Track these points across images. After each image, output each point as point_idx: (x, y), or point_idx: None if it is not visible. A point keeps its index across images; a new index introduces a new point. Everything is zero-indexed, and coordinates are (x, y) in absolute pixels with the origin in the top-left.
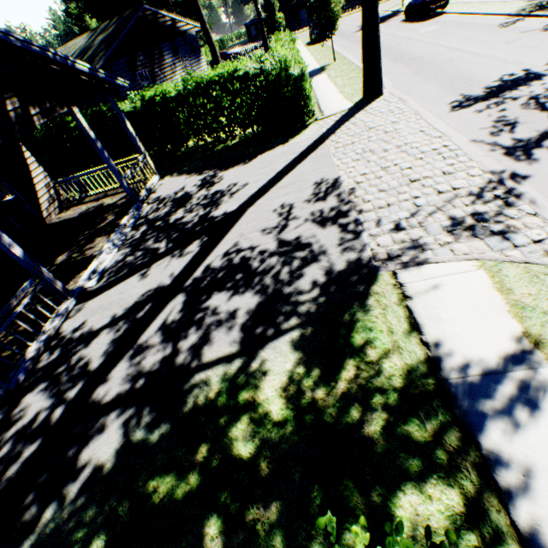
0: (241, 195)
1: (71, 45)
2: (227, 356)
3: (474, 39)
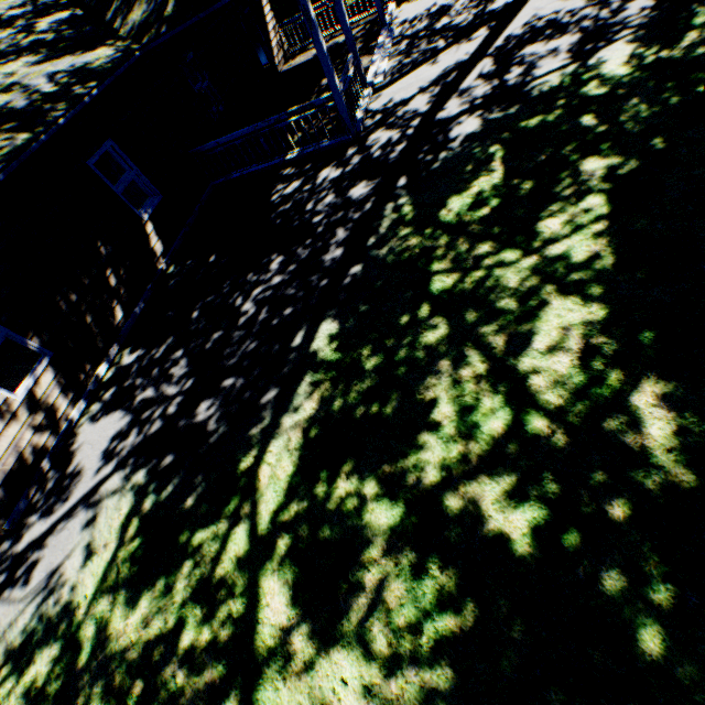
0: None
1: None
2: (559, 68)
3: None
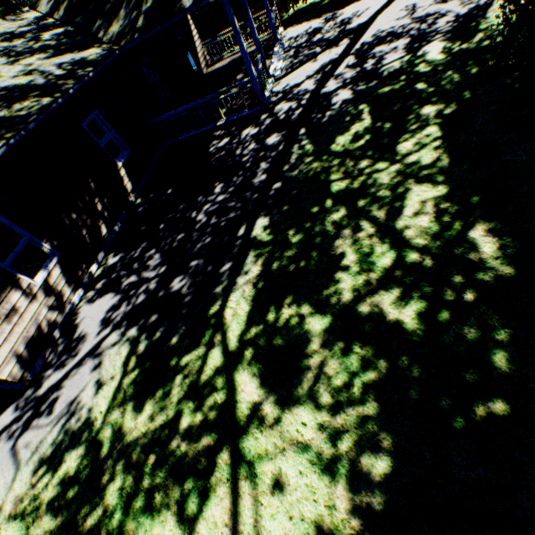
0: (367, 14)
1: None
2: (399, 58)
3: None
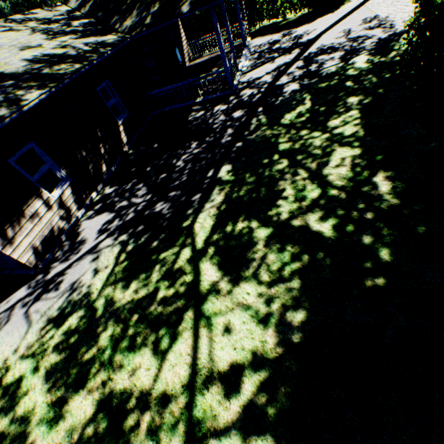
0: (315, 33)
1: None
2: (335, 65)
3: None
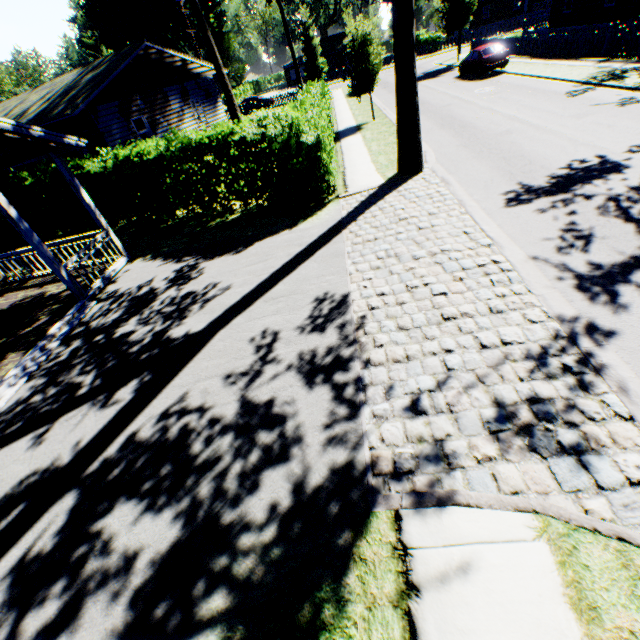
0: (217, 305)
1: (58, 81)
2: None
3: (537, 108)
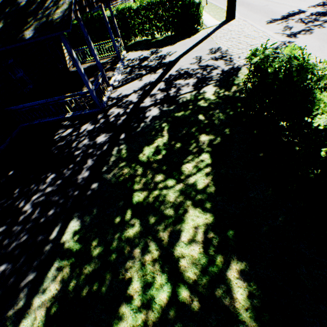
0: (175, 55)
1: None
2: (190, 92)
3: None
